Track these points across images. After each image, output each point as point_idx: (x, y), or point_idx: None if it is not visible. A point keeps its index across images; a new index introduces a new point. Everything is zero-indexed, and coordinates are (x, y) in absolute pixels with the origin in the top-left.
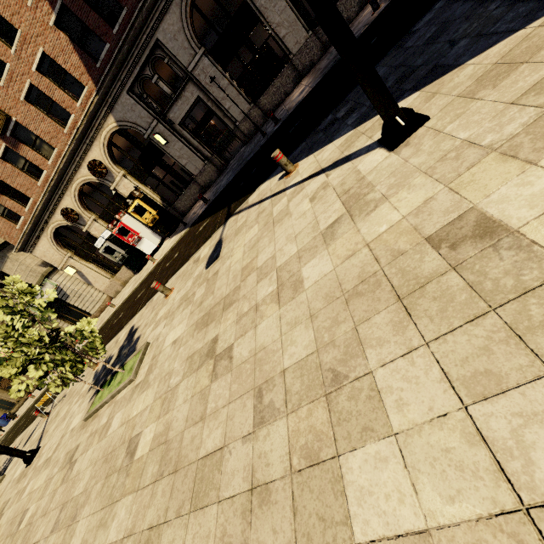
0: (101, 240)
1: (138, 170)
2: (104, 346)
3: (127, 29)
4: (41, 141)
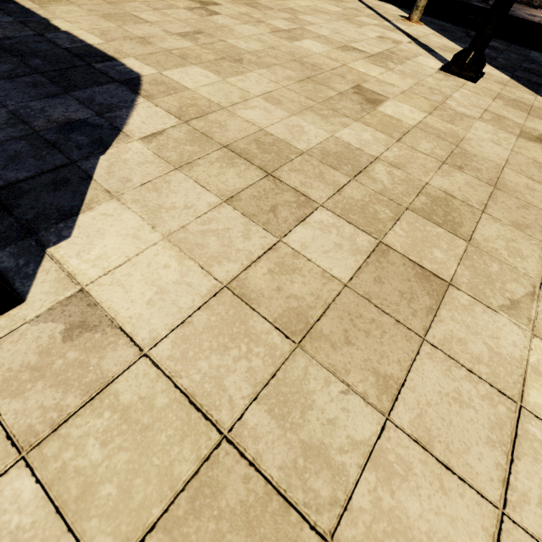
0: None
1: None
2: None
3: None
4: None
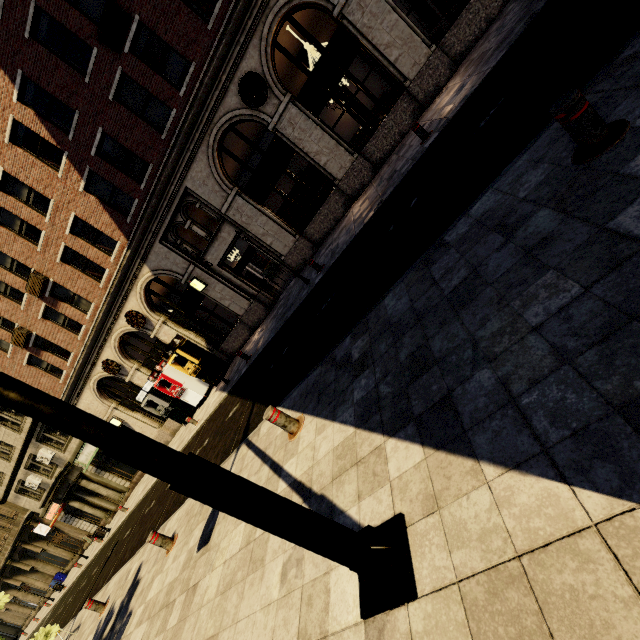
0: (143, 393)
1: (179, 314)
2: (125, 560)
3: (153, 184)
4: (79, 296)
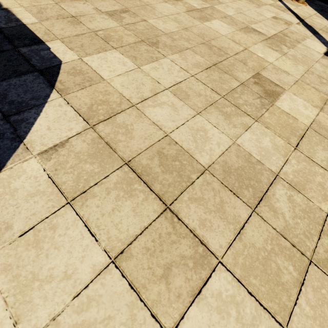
0: None
1: None
2: None
3: None
4: None
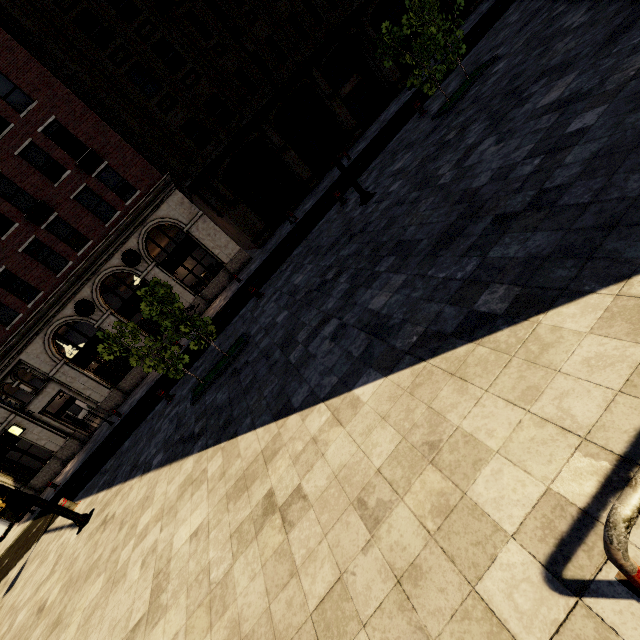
0: None
1: None
2: None
3: None
4: None
